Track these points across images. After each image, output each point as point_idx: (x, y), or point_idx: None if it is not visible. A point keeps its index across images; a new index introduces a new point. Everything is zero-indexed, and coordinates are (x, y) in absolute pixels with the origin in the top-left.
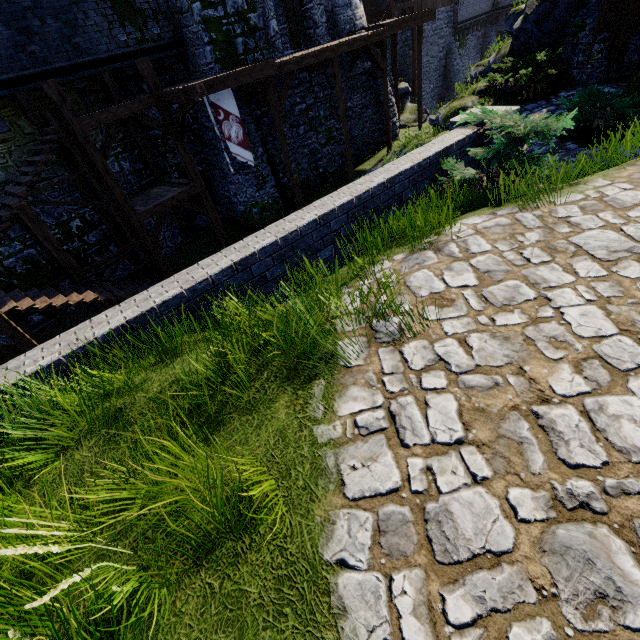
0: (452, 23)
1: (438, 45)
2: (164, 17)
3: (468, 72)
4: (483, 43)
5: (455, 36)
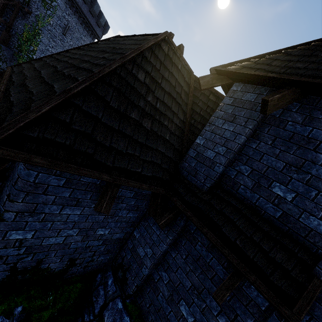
0: None
1: None
2: (6, 63)
3: None
4: None
5: None
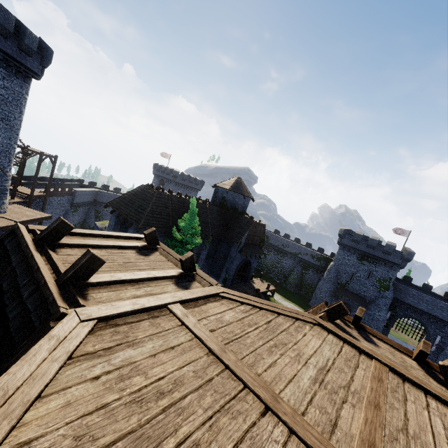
0: (71, 202)
1: (60, 209)
2: None
3: (78, 221)
4: (88, 211)
5: (72, 207)
